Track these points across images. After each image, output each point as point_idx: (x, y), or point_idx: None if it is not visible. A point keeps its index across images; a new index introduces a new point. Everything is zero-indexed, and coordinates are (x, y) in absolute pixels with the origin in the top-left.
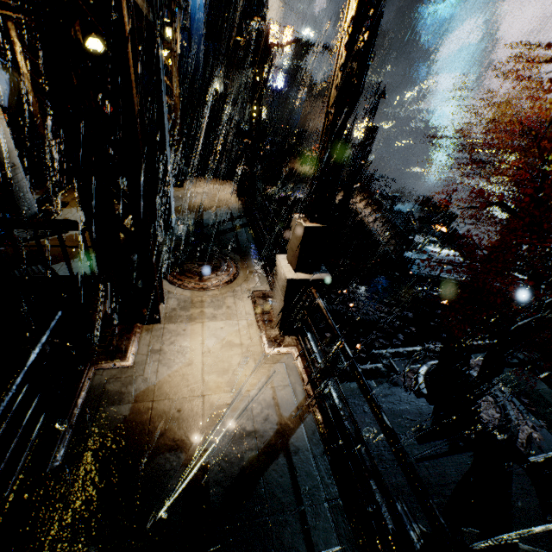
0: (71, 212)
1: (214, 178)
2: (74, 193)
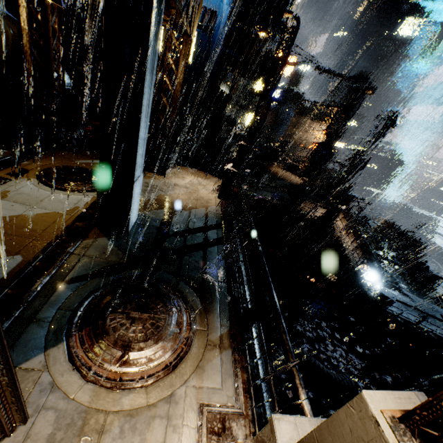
0: (19, 184)
1: (199, 171)
2: (44, 160)
